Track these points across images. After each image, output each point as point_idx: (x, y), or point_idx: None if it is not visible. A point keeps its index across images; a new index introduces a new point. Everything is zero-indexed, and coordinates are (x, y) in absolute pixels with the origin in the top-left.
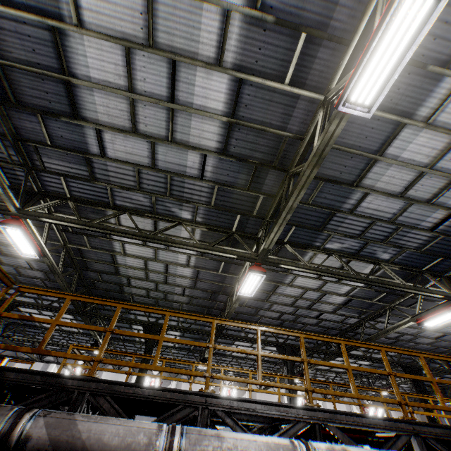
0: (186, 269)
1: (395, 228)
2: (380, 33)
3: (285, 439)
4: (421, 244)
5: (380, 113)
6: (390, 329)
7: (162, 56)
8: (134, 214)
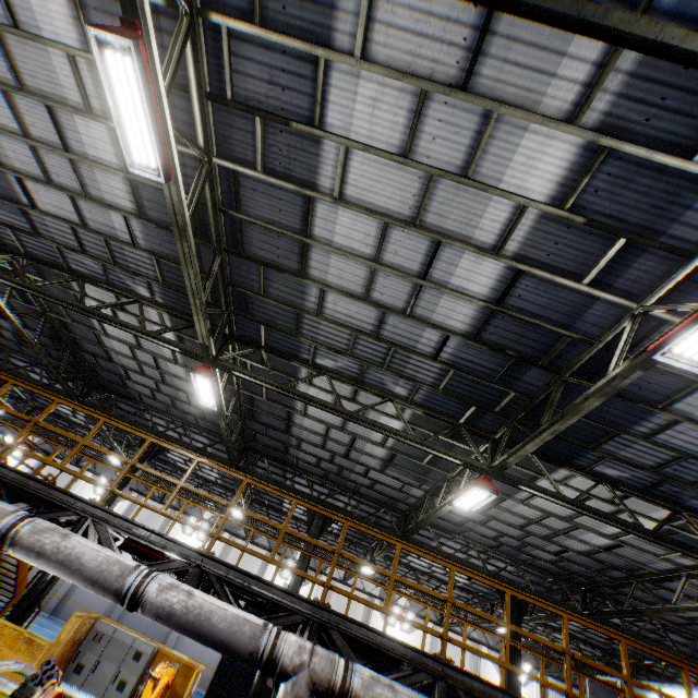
0: (178, 367)
1: (389, 348)
2: (107, 91)
3: (15, 508)
4: (438, 380)
5: (274, 179)
6: (439, 509)
7: (35, 100)
8: (89, 283)
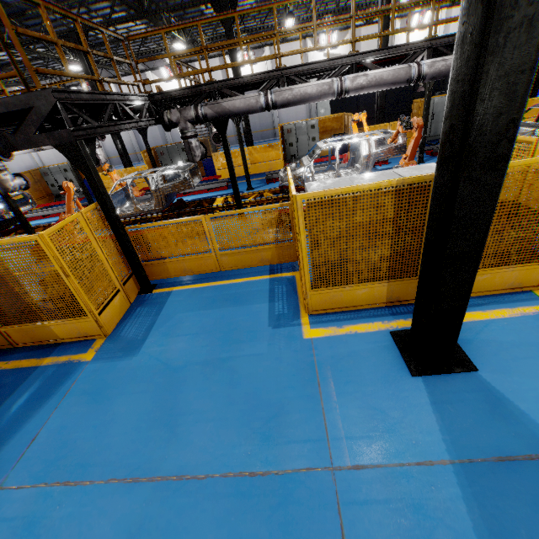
0: None
1: None
2: None
3: (329, 80)
4: None
5: None
6: None
7: None
8: None
